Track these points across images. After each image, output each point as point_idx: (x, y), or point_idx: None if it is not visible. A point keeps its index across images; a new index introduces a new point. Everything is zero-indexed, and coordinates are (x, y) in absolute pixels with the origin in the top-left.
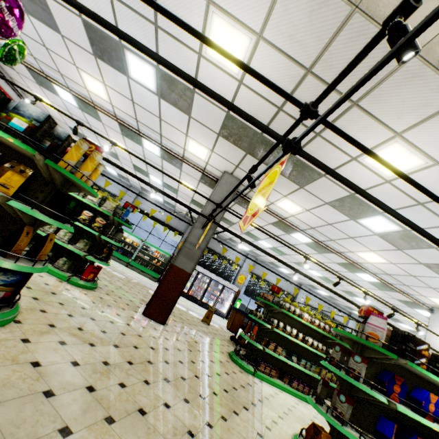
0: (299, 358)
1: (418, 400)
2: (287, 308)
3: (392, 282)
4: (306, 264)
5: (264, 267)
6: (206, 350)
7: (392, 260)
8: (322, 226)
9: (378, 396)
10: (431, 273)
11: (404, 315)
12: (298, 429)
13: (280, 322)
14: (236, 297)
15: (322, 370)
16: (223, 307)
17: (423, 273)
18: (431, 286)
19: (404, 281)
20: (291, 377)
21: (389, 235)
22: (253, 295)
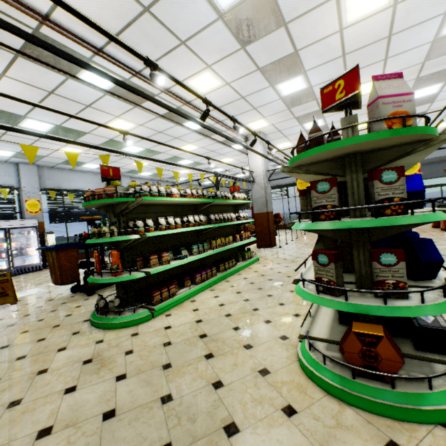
0: (188, 248)
1: (420, 191)
2: (148, 192)
3: (220, 120)
4: (160, 75)
5: (62, 140)
6: (36, 376)
7: (229, 77)
8: (132, 24)
9: (445, 214)
10: (262, 83)
11: (261, 138)
12: (269, 334)
13: (148, 220)
14: (43, 233)
15: (213, 241)
16: (31, 257)
17: (255, 87)
18: (255, 106)
19: (232, 112)
20: (190, 275)
21: (240, 12)
22: (67, 217)
